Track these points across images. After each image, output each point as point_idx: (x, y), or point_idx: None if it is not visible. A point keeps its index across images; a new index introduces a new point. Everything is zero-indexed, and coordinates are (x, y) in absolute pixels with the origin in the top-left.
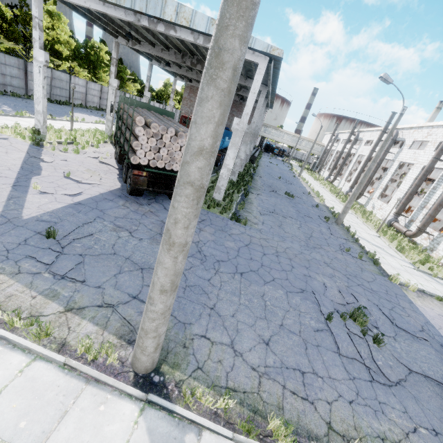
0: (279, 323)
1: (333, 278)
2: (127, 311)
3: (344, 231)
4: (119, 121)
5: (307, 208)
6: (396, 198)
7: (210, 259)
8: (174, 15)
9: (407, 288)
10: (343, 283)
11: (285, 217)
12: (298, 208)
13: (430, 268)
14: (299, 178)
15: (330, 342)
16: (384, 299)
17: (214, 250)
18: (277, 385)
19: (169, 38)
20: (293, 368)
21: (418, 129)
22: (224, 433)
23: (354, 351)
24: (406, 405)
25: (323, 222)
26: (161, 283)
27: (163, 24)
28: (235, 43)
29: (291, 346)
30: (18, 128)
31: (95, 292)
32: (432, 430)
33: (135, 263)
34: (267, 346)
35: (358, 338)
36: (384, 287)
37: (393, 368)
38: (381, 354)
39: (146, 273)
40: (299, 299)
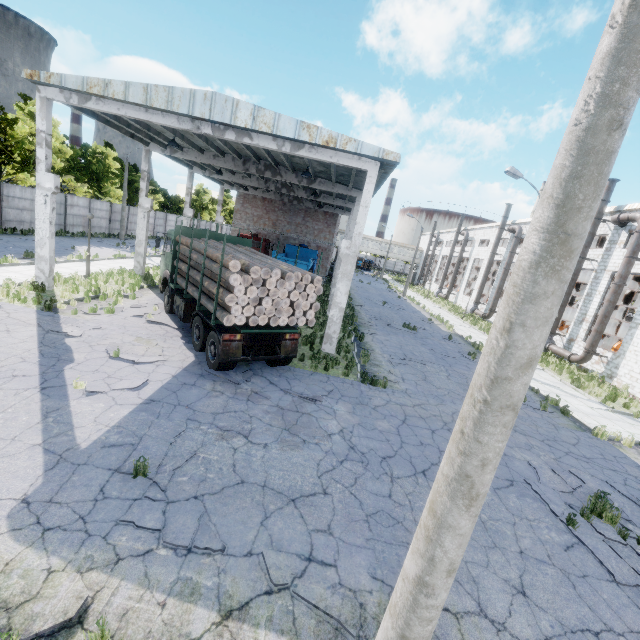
0: (516, 549)
1: (533, 450)
2: (312, 590)
3: None
4: (177, 261)
5: (440, 342)
6: None
7: (371, 457)
8: (249, 120)
9: (620, 444)
10: (549, 455)
11: (424, 364)
12: (430, 345)
13: (624, 405)
14: (406, 299)
15: (594, 565)
16: (607, 469)
17: (369, 441)
18: None
19: (229, 143)
20: (579, 630)
21: None
22: None
23: (630, 573)
24: None
25: (470, 361)
26: (451, 559)
27: (233, 131)
28: (587, 226)
29: (554, 587)
30: (10, 286)
31: (249, 566)
32: None
33: (278, 492)
34: (526, 598)
35: (622, 547)
36: (596, 449)
37: None
38: None
39: (302, 506)
40: (515, 498)
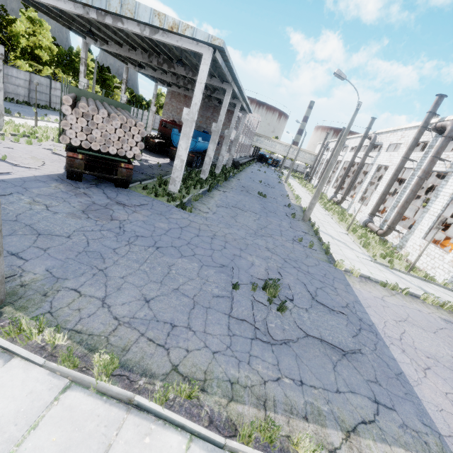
0: (174, 287)
1: (268, 260)
2: None
3: (308, 227)
4: None
5: (277, 206)
6: (374, 200)
7: (128, 234)
8: (118, 7)
9: (351, 275)
10: (277, 264)
11: (244, 211)
12: (266, 205)
13: (389, 261)
14: (284, 184)
15: (225, 306)
16: (317, 280)
17: (138, 228)
18: (135, 332)
19: (131, 36)
20: (164, 322)
21: (394, 132)
22: (35, 360)
23: (248, 315)
24: (281, 360)
25: (288, 218)
26: None
27: (110, 17)
28: None
29: (176, 305)
30: None
31: None
32: (298, 381)
33: (34, 229)
34: (146, 303)
35: (262, 306)
36: (324, 271)
37: (286, 331)
38: (280, 319)
39: (42, 237)
40: (213, 271)
